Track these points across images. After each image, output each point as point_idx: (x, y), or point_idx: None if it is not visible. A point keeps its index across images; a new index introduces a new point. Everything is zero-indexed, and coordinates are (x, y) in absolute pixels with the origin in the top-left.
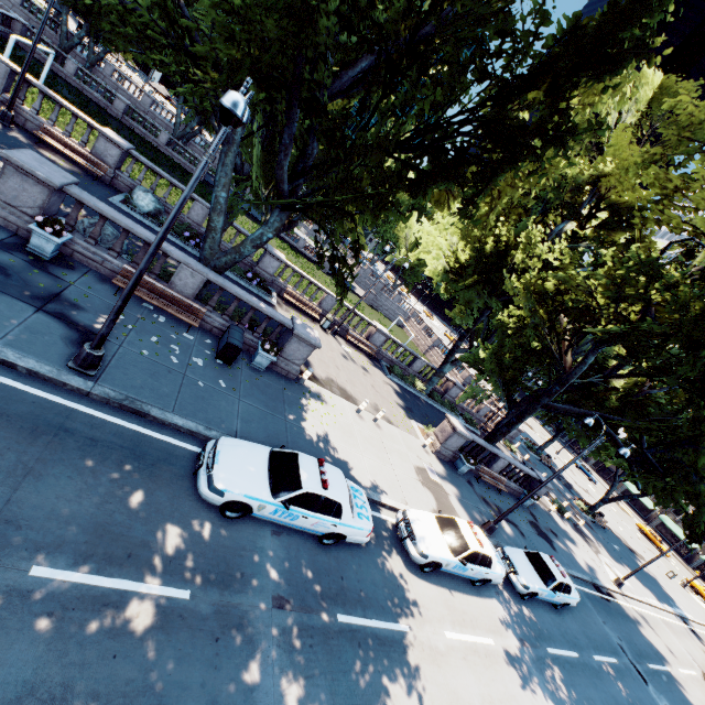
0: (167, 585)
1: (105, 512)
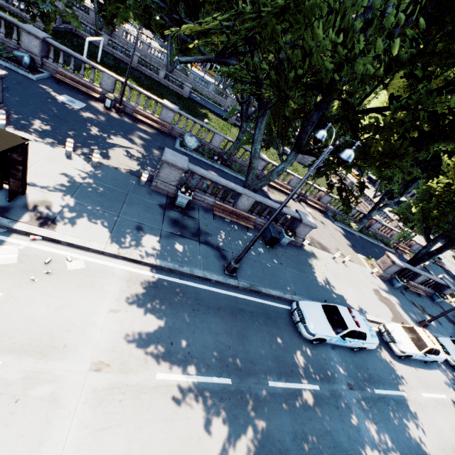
0: (309, 383)
1: (274, 351)
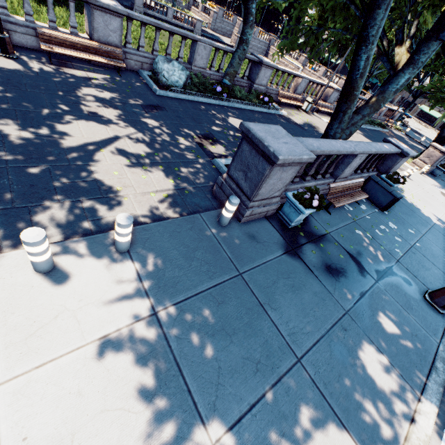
0: None
1: None
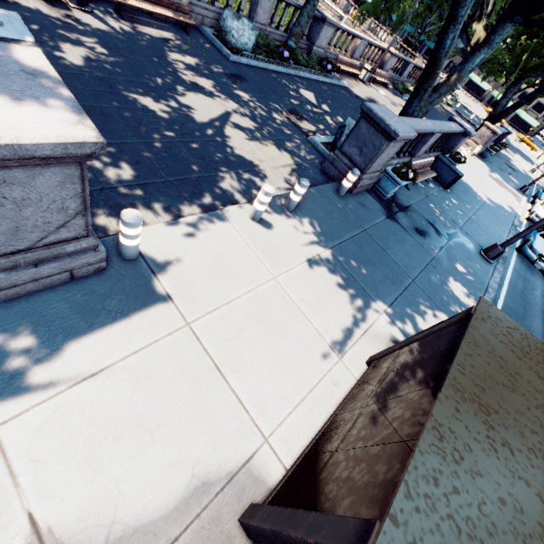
0: None
1: None
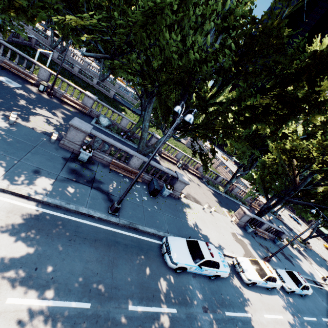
0: (168, 307)
1: (140, 278)
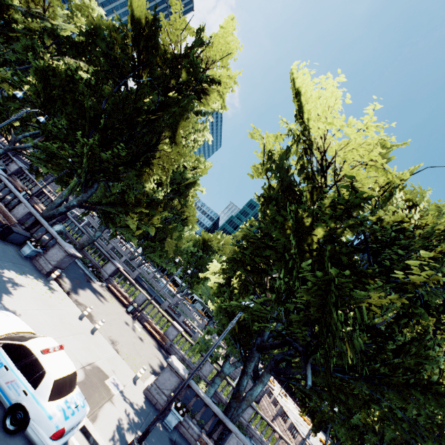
0: None
1: None
